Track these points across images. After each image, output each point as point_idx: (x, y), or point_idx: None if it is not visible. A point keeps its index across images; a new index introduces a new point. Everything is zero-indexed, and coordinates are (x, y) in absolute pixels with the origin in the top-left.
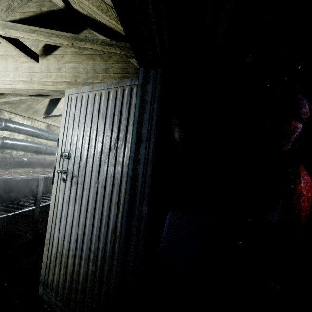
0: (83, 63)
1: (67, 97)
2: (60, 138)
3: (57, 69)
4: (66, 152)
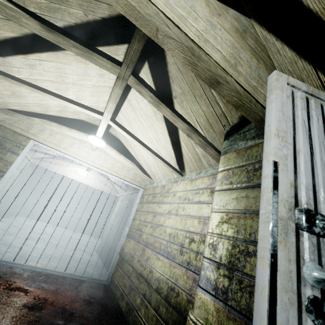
0: (245, 51)
1: (286, 85)
2: (279, 163)
3: (209, 21)
4: (322, 214)
